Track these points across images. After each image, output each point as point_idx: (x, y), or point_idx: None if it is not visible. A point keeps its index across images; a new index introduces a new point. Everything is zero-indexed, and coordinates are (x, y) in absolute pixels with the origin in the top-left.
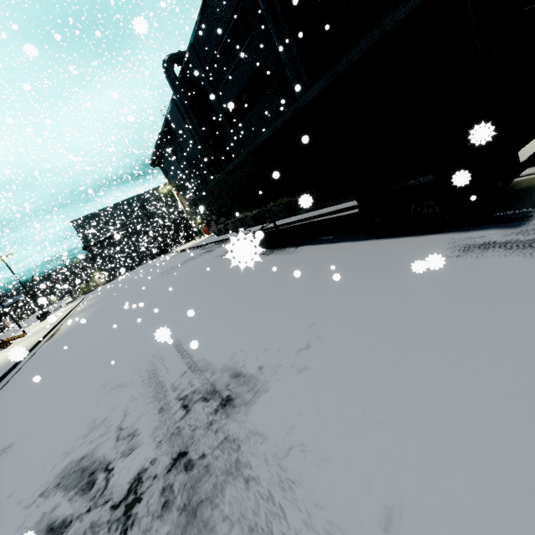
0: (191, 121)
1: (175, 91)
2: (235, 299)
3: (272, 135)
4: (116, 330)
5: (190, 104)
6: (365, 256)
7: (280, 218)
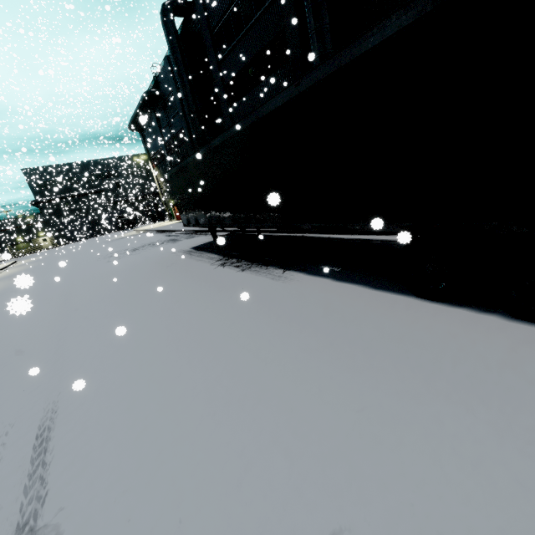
0: (182, 85)
1: (171, 44)
2: (179, 345)
3: (287, 103)
4: (0, 336)
5: (185, 65)
6: (411, 331)
7: (270, 226)
